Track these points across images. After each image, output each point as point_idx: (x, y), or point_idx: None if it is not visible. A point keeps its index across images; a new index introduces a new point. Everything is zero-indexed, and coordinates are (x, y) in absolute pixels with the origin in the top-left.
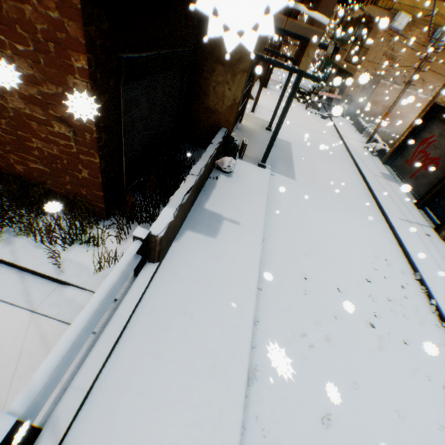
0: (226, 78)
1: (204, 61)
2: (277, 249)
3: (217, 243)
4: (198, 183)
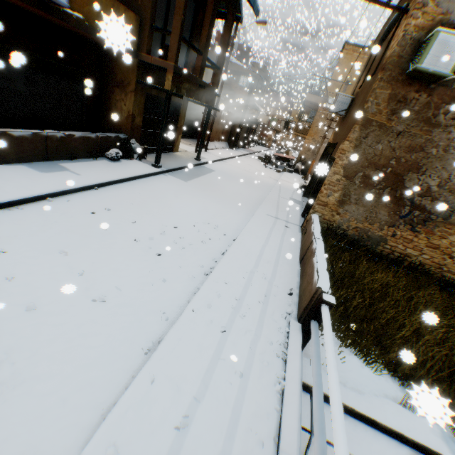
0: (122, 97)
1: (107, 86)
2: (103, 195)
3: (42, 174)
4: (59, 145)
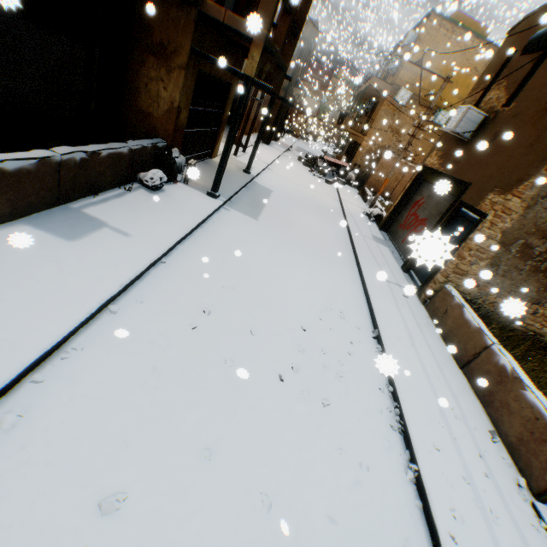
0: (160, 74)
1: (132, 49)
2: (179, 275)
3: (71, 246)
4: (76, 175)
